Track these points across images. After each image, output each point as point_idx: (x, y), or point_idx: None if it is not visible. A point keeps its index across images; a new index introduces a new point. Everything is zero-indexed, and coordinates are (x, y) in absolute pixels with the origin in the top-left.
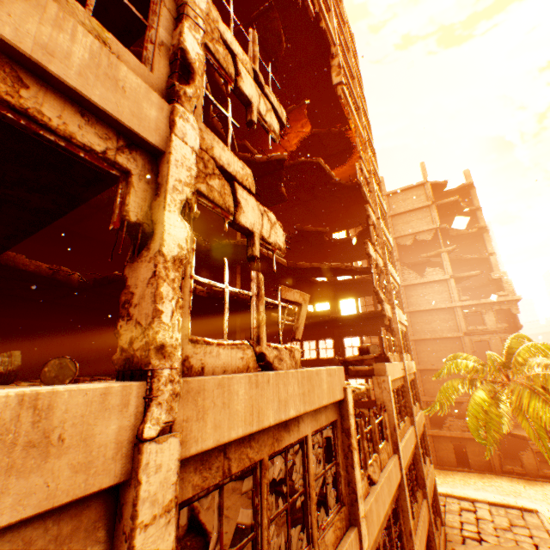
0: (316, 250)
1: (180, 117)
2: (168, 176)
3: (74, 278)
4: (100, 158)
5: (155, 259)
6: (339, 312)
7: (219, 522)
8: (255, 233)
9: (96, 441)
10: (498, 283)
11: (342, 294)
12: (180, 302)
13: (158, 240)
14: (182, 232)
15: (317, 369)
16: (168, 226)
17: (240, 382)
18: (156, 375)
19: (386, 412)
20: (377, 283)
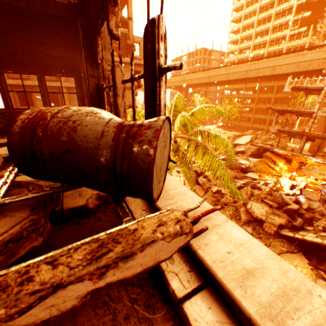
0: None
1: None
2: None
3: None
4: None
5: None
6: None
7: None
8: None
9: None
10: (131, 48)
11: None
12: None
13: None
14: None
15: None
16: None
17: None
18: None
19: None
20: None
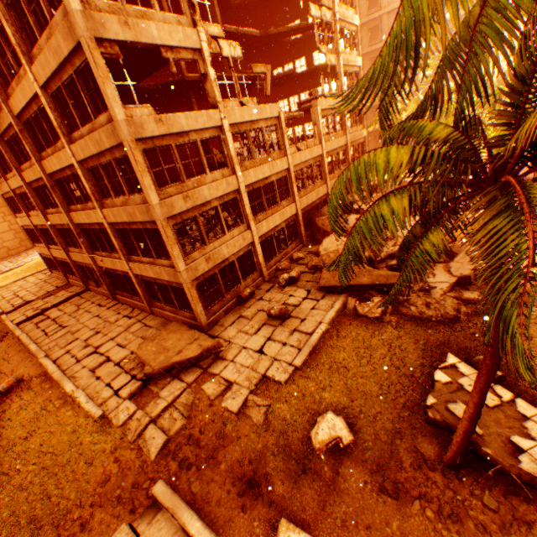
0: (287, 4)
1: (200, 33)
2: (205, 58)
3: (155, 88)
4: (192, 61)
5: (211, 83)
6: (312, 65)
7: (240, 141)
8: (229, 57)
9: (216, 119)
10: None
11: (314, 46)
12: (218, 92)
13: (210, 77)
14: (213, 73)
15: (264, 106)
16: (210, 73)
17: (236, 110)
18: (220, 108)
19: (316, 126)
20: (321, 40)
